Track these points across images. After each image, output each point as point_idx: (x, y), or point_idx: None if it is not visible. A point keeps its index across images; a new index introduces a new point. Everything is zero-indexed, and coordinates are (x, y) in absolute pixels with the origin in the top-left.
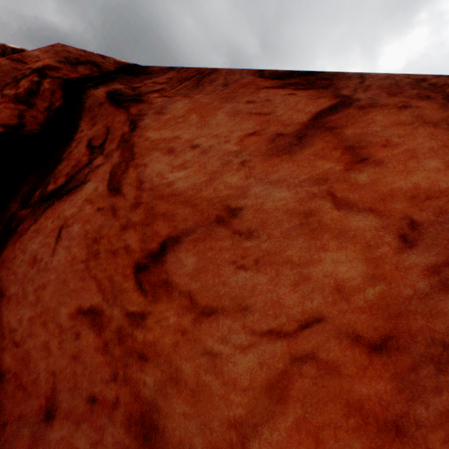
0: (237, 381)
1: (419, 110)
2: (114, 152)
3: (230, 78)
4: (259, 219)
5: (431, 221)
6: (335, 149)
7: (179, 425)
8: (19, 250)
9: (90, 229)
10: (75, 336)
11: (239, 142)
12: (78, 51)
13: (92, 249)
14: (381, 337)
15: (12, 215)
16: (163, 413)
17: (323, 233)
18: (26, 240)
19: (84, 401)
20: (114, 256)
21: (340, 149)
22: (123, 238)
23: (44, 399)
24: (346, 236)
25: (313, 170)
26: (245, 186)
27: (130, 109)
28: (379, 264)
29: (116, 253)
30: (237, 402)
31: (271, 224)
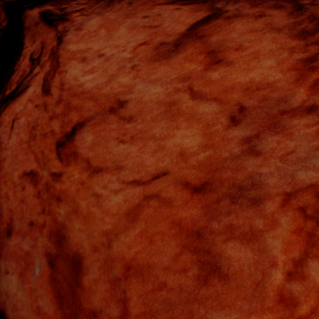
0: (110, 210)
1: (271, 18)
2: (47, 63)
3: None
4: (138, 108)
5: (255, 106)
6: (201, 53)
7: (77, 235)
8: None
9: (31, 120)
10: (22, 188)
11: (133, 51)
12: None
13: (32, 134)
14: (201, 183)
15: None
16: (68, 229)
17: (179, 117)
18: None
19: (27, 225)
20: (44, 138)
21: (204, 54)
22: (51, 125)
23: (6, 224)
24: (194, 118)
25: (182, 70)
26: (132, 85)
27: (58, 27)
28: (212, 137)
29: (46, 136)
30: (108, 222)
31: (145, 112)
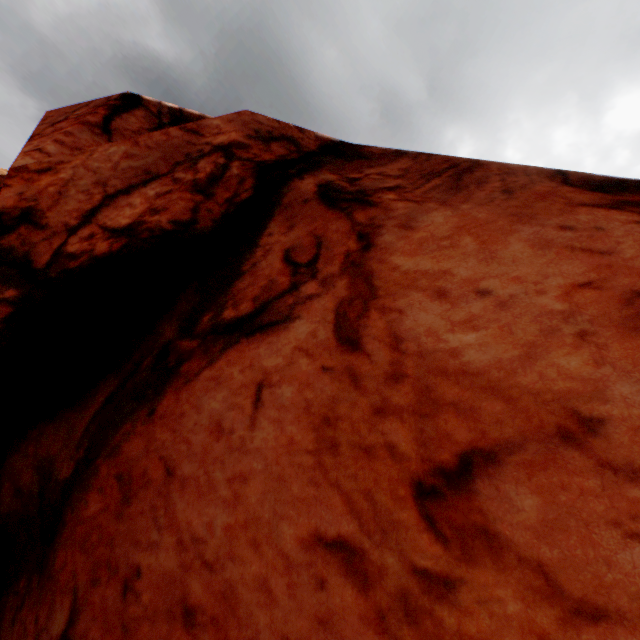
0: None
1: None
2: (337, 279)
3: (510, 179)
4: None
5: None
6: None
7: None
8: (189, 404)
9: (313, 398)
10: (316, 582)
11: (564, 297)
12: (270, 121)
13: (324, 434)
14: None
15: (167, 343)
16: None
17: None
18: (197, 390)
19: None
20: (367, 456)
21: None
22: (380, 428)
23: None
24: None
25: None
26: (599, 380)
27: (354, 214)
28: None
29: (372, 453)
30: None
31: None
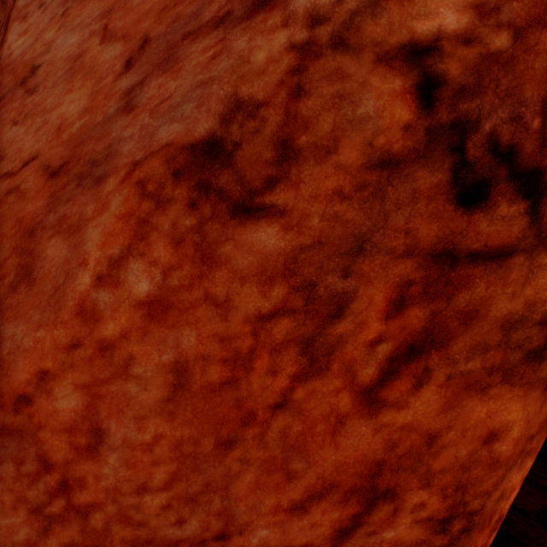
0: None
1: None
2: (2, 36)
3: None
4: (47, 73)
5: (161, 35)
6: None
7: None
8: None
9: None
10: None
11: None
12: None
13: None
14: (62, 165)
15: None
16: None
17: (79, 75)
18: None
19: None
20: None
21: None
22: None
23: None
24: (91, 73)
25: (109, 2)
26: (54, 40)
27: None
28: (98, 96)
29: None
30: None
31: (51, 76)
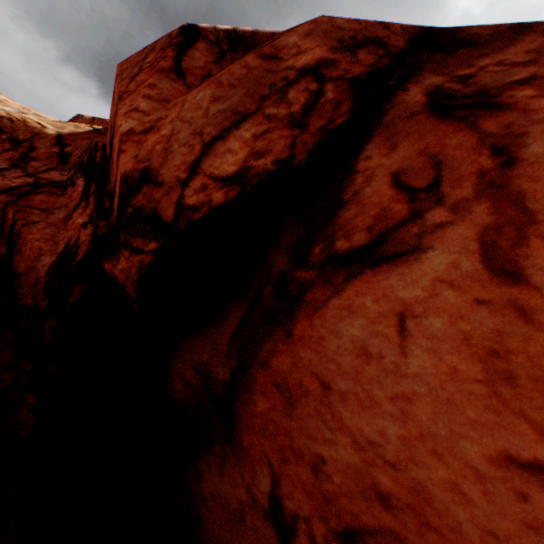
0: None
1: None
2: (472, 204)
3: None
4: None
5: None
6: None
7: None
8: (324, 329)
9: (470, 330)
10: (516, 495)
11: None
12: (349, 24)
13: (494, 366)
14: None
15: (282, 273)
16: None
17: None
18: (330, 317)
19: None
20: None
21: None
22: None
23: None
24: None
25: None
26: None
27: (480, 124)
28: None
29: None
30: None
31: None
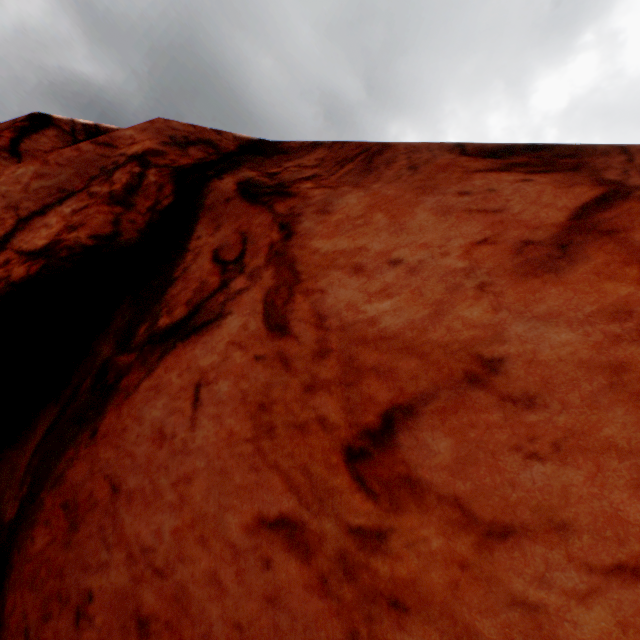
0: None
1: None
2: (263, 270)
3: (415, 157)
4: (538, 376)
5: None
6: (627, 263)
7: None
8: (130, 417)
9: (248, 388)
10: (263, 563)
11: (465, 255)
12: (185, 127)
13: (261, 421)
14: None
15: (105, 361)
16: None
17: None
18: (138, 402)
19: None
20: (301, 433)
21: (635, 264)
22: (312, 404)
23: None
24: None
25: (602, 297)
26: (497, 324)
27: (275, 207)
28: None
29: (305, 429)
30: None
31: (560, 385)
